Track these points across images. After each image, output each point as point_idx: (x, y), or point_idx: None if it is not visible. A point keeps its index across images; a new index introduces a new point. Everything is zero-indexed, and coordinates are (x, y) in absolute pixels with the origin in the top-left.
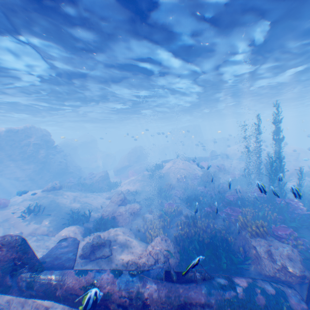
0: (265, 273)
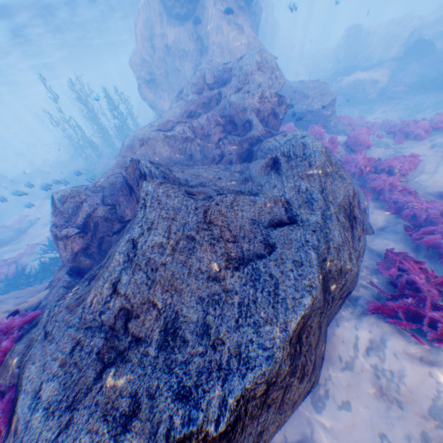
0: None
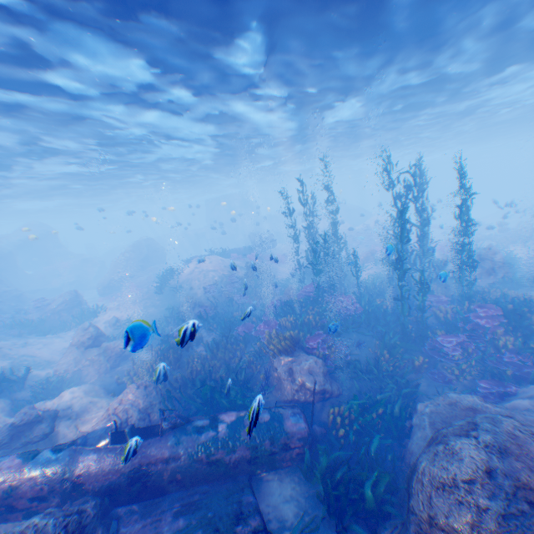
0: (284, 398)
